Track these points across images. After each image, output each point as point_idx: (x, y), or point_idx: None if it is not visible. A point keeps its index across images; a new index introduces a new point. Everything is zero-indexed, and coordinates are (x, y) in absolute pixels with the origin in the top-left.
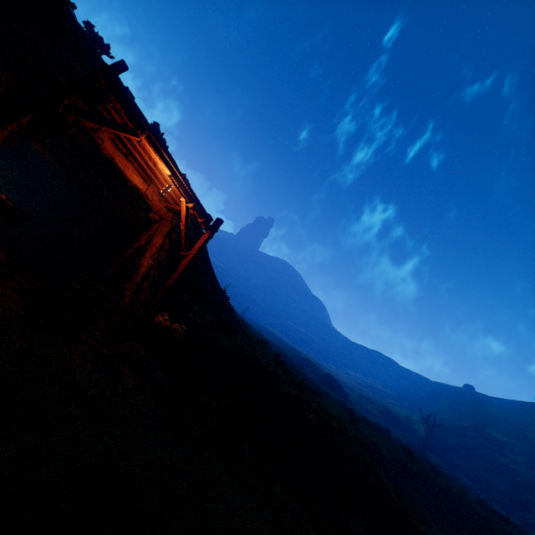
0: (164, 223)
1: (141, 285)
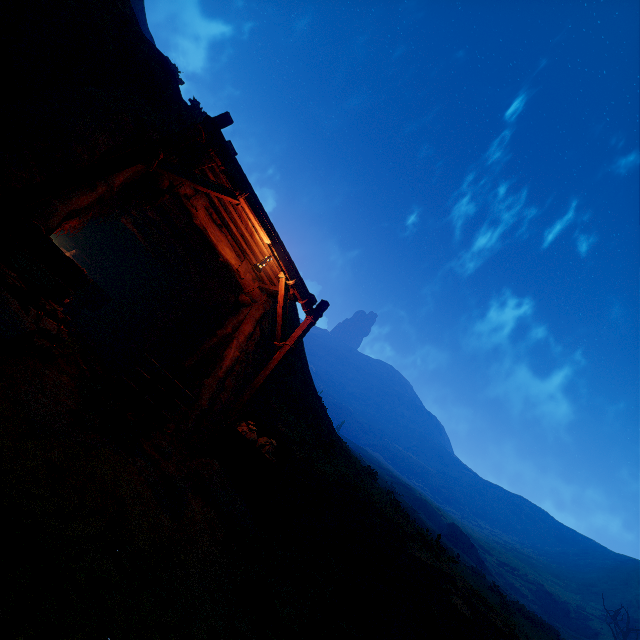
0: (256, 307)
1: (223, 382)
